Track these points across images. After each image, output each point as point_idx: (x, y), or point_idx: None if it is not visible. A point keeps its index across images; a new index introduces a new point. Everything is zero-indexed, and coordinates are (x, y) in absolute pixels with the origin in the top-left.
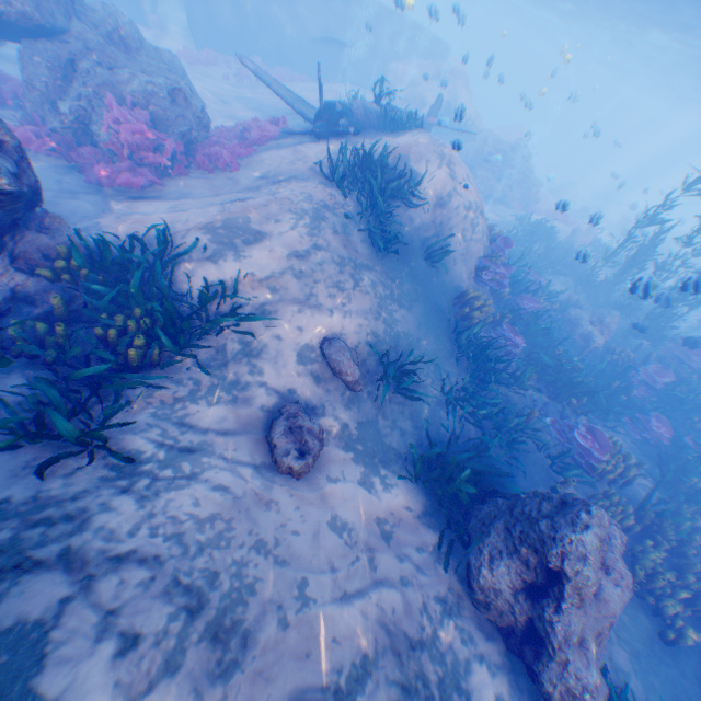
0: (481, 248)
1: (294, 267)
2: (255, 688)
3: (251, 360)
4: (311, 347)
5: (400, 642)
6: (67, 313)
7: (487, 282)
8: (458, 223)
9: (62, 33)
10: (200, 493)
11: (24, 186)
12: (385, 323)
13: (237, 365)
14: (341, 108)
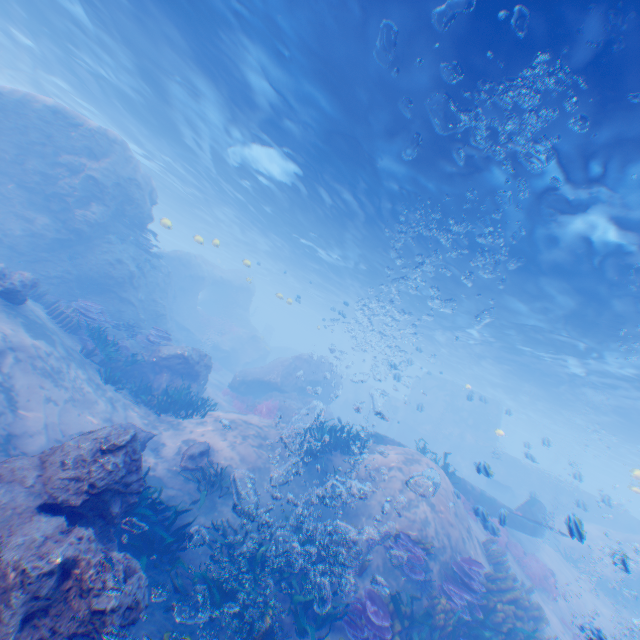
0: (415, 529)
1: (236, 420)
2: (26, 367)
3: (172, 427)
4: (197, 440)
5: (16, 429)
6: (160, 394)
7: (398, 555)
8: (389, 488)
9: (285, 390)
10: (94, 395)
11: (192, 361)
12: (250, 474)
13: (166, 424)
14: (373, 431)
